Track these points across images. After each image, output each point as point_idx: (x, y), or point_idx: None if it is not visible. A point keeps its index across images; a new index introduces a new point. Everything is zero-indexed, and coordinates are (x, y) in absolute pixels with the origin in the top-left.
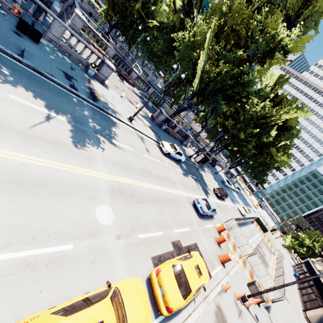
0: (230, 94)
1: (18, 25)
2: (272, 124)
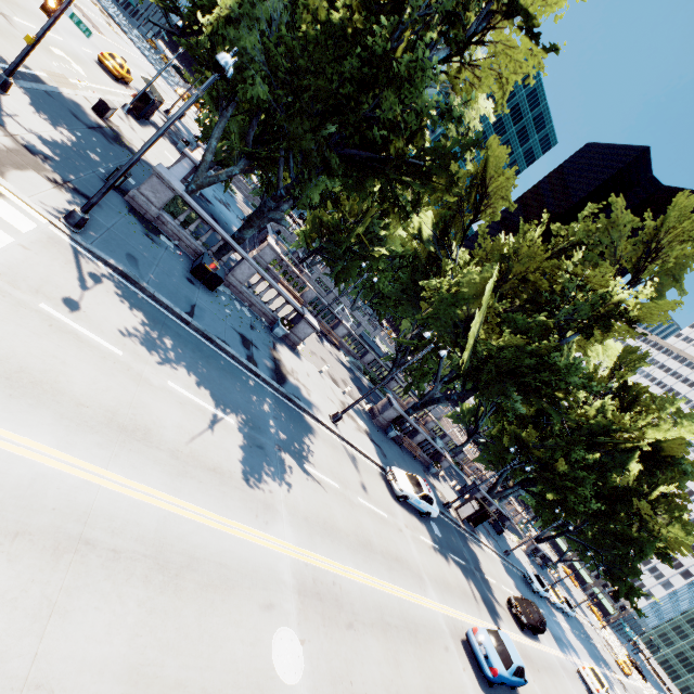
0: (530, 382)
1: (195, 270)
2: (628, 446)
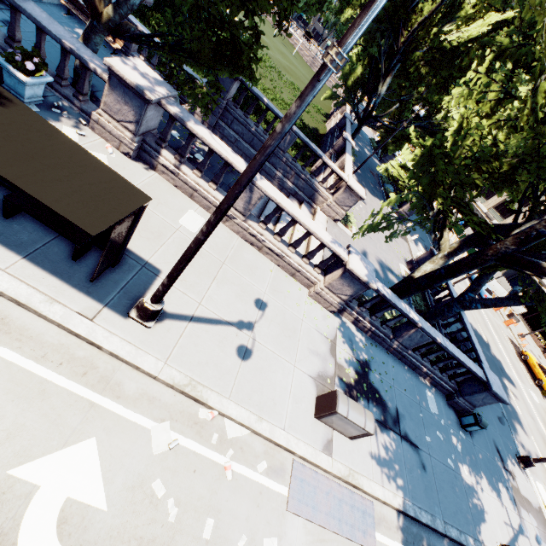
0: None
1: None
2: None
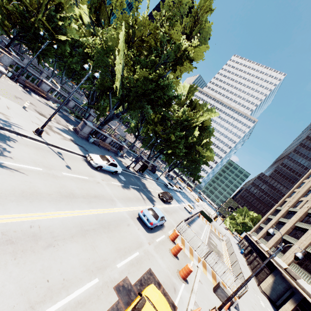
0: (153, 99)
1: None
2: (194, 125)
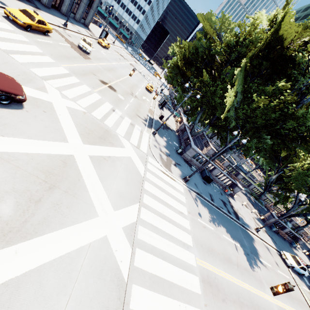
0: None
1: (204, 178)
2: None
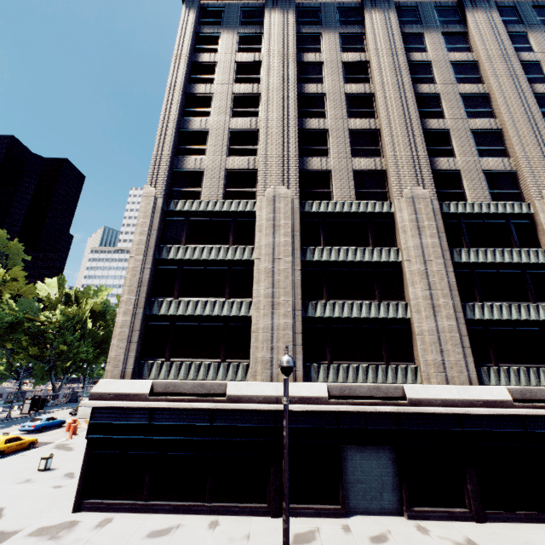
0: None
1: None
2: (85, 318)
